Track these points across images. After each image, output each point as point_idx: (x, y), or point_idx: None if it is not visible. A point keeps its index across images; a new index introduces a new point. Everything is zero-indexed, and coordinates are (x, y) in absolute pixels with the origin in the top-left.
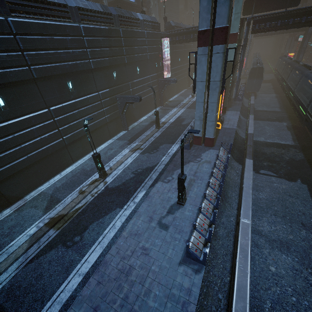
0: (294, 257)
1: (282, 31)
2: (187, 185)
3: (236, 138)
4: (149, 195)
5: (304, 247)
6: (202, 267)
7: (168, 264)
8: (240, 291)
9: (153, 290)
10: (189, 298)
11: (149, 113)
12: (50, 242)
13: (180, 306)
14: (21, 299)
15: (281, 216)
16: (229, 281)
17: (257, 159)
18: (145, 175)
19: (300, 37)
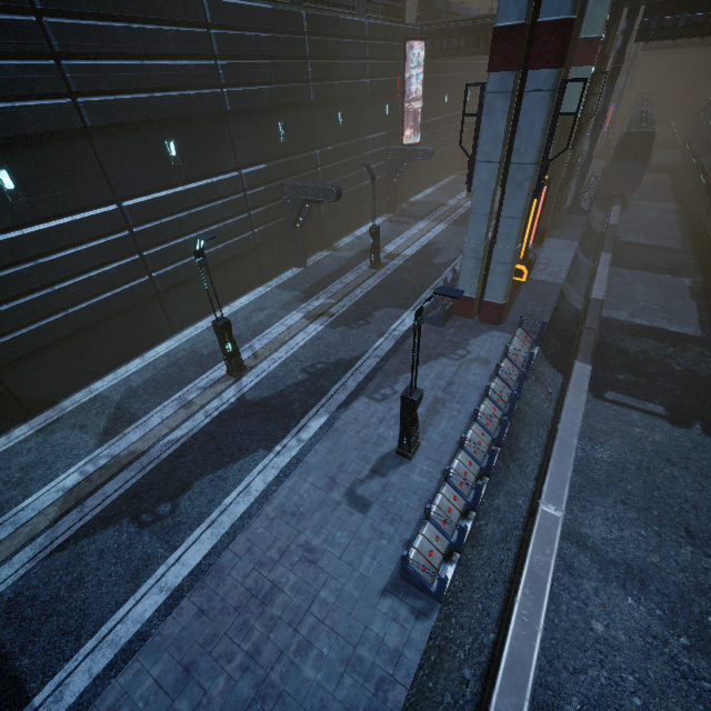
0: (655, 607)
1: None
2: (427, 411)
3: (559, 308)
4: (336, 427)
5: (682, 586)
6: (434, 606)
7: (358, 590)
8: (513, 669)
9: (318, 644)
10: (395, 672)
11: (359, 230)
12: (106, 510)
13: (371, 687)
14: (34, 626)
15: (639, 508)
16: (494, 641)
17: (602, 364)
18: (331, 378)
19: None
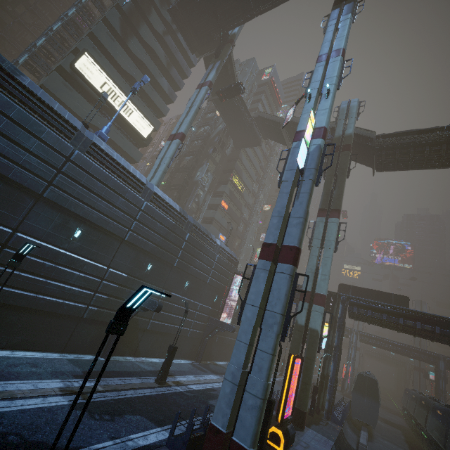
0: None
1: (399, 351)
2: None
3: None
4: None
5: None
6: None
7: None
8: None
9: None
10: None
11: None
12: None
13: None
14: None
15: None
16: None
17: None
18: None
19: (431, 374)
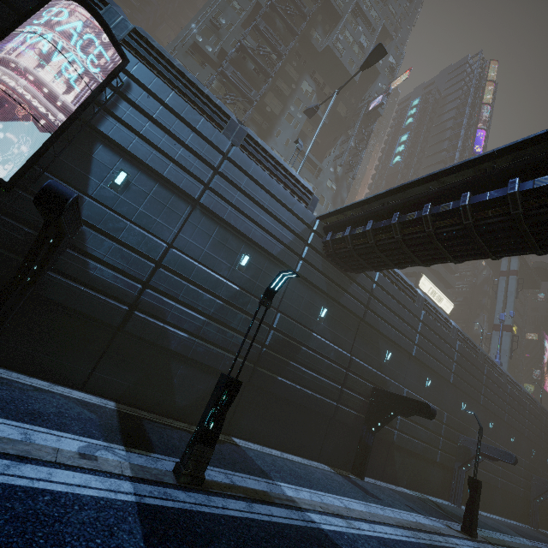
0: None
1: None
2: None
3: None
4: None
5: None
6: None
7: None
8: None
9: None
10: None
11: None
12: None
13: None
14: None
15: None
16: None
17: None
18: None
19: None
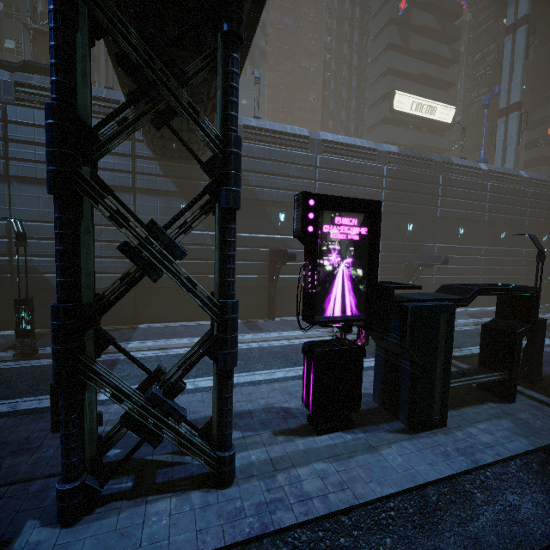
0: None
1: None
2: None
3: None
4: None
5: None
6: None
7: None
8: None
9: None
10: None
11: None
12: None
13: None
14: None
15: None
16: None
17: None
18: None
19: None
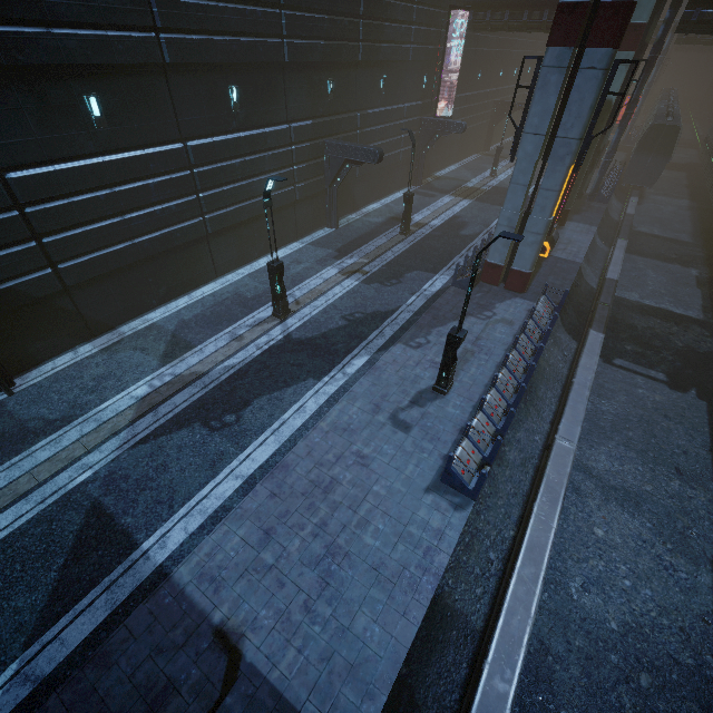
0: (646, 521)
1: None
2: (458, 359)
3: (576, 285)
4: (377, 366)
5: (669, 508)
6: (469, 502)
7: (405, 487)
8: (532, 551)
9: (374, 522)
10: (439, 544)
11: (386, 198)
12: (178, 416)
13: (420, 553)
14: (131, 496)
15: (638, 450)
16: (513, 536)
17: (613, 336)
18: (369, 326)
19: None
